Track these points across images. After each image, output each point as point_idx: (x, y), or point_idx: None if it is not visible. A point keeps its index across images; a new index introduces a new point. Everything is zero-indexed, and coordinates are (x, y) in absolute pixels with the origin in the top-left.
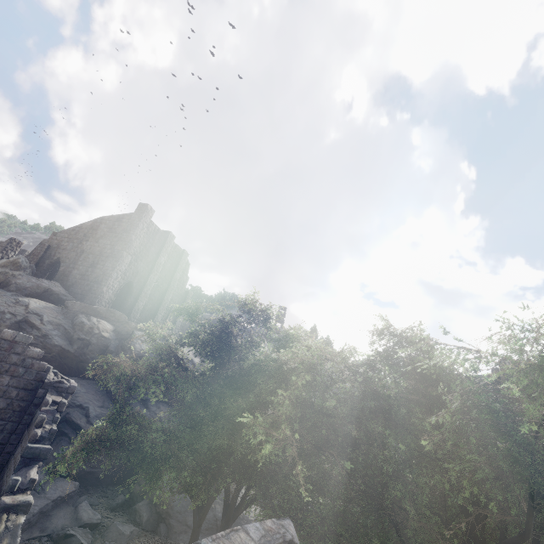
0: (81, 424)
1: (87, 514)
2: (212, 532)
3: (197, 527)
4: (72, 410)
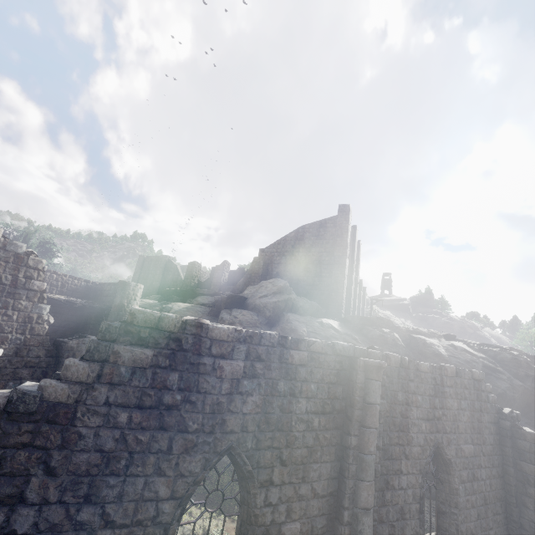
0: None
1: None
2: None
3: None
4: None
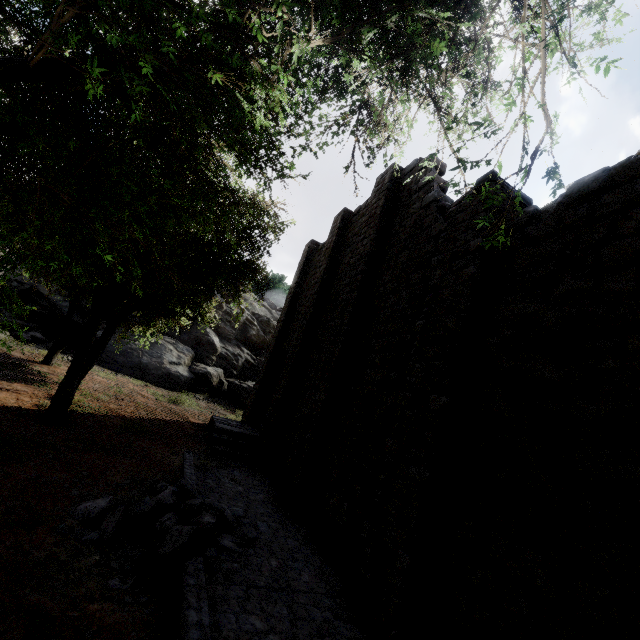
0: (44, 293)
1: (35, 334)
2: (136, 370)
3: (72, 306)
4: (39, 285)
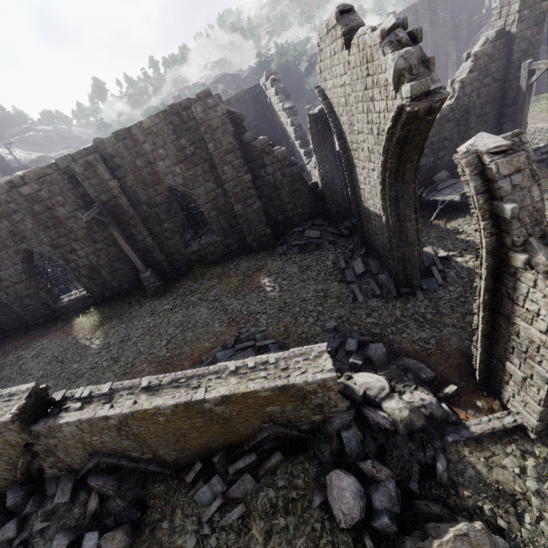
0: None
1: None
2: None
3: None
4: None
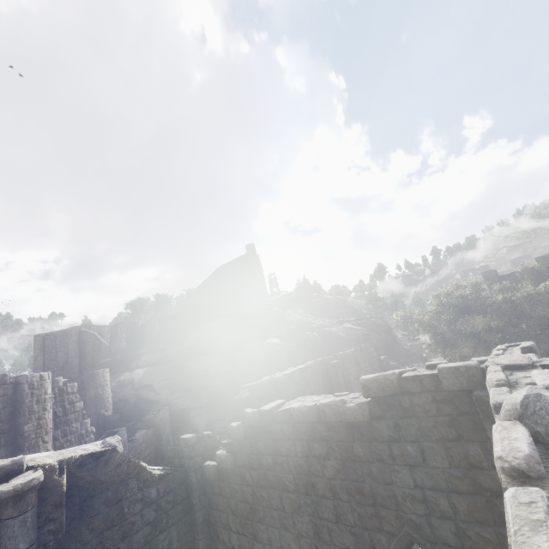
0: None
1: None
2: None
3: None
4: None
